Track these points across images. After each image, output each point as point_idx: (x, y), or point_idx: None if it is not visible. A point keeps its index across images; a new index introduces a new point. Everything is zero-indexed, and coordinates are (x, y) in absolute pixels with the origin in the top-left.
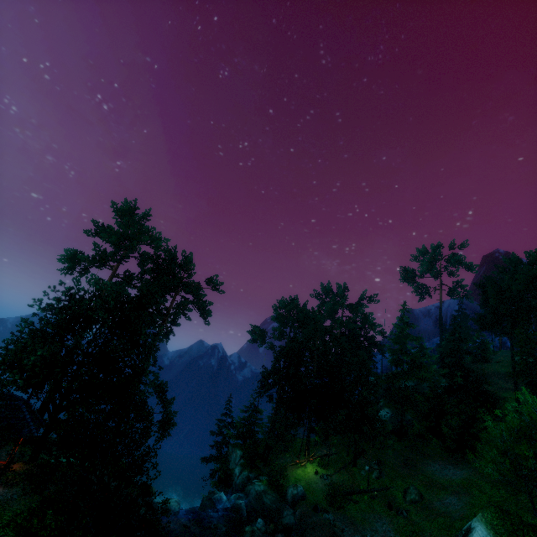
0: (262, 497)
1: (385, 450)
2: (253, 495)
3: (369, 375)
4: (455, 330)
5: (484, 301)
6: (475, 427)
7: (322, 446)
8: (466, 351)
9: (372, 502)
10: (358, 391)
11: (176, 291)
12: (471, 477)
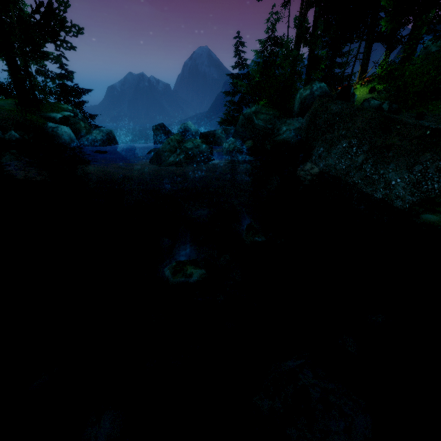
0: (251, 121)
1: None
2: (240, 121)
3: None
4: None
5: None
6: None
7: None
8: None
9: None
10: None
11: None
12: None
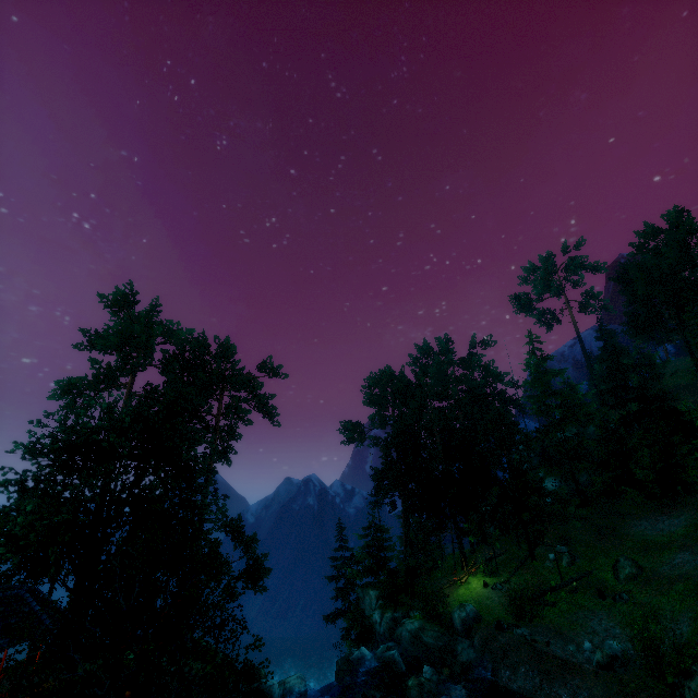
0: (420, 638)
1: (568, 520)
2: (407, 638)
3: (514, 433)
4: (605, 343)
5: (630, 298)
6: (677, 456)
7: (482, 551)
8: (629, 366)
9: (574, 597)
10: (506, 458)
11: (221, 391)
12: (696, 520)
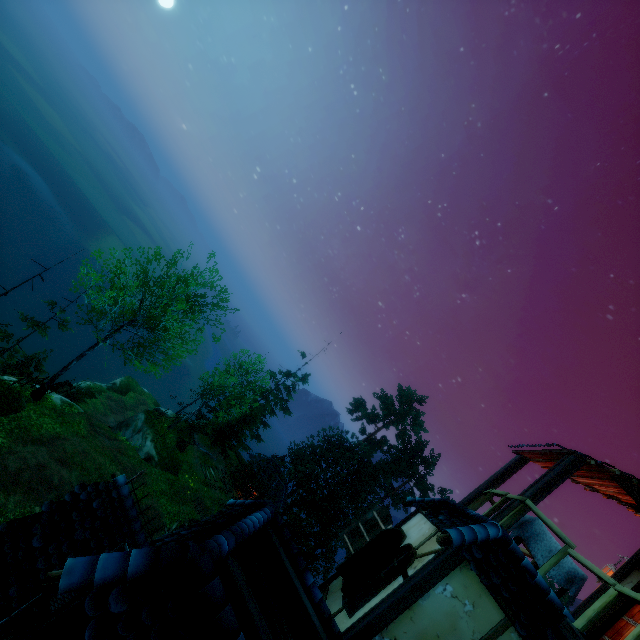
0: None
1: None
2: None
3: None
4: None
5: None
6: None
7: None
8: None
9: None
10: None
11: (409, 479)
12: None
